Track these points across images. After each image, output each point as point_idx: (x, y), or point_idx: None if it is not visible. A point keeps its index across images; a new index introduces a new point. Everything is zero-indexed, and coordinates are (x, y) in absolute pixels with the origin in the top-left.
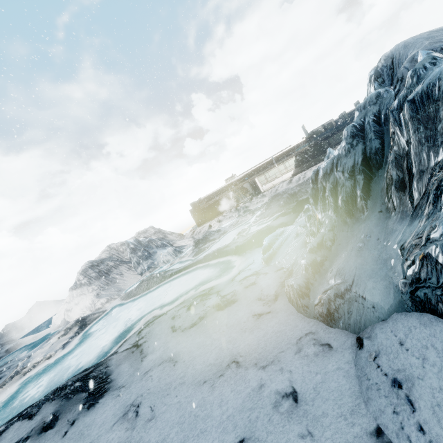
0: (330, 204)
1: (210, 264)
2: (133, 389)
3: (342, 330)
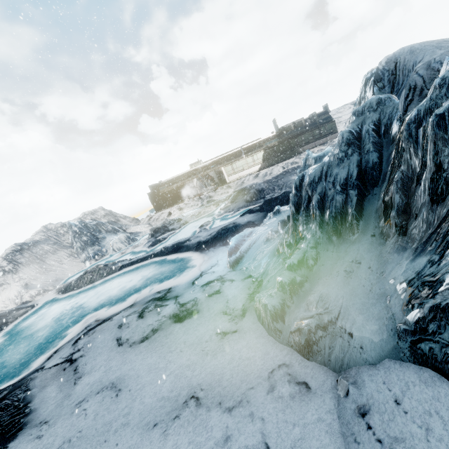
0: (315, 217)
1: (167, 258)
2: (58, 428)
3: (320, 365)
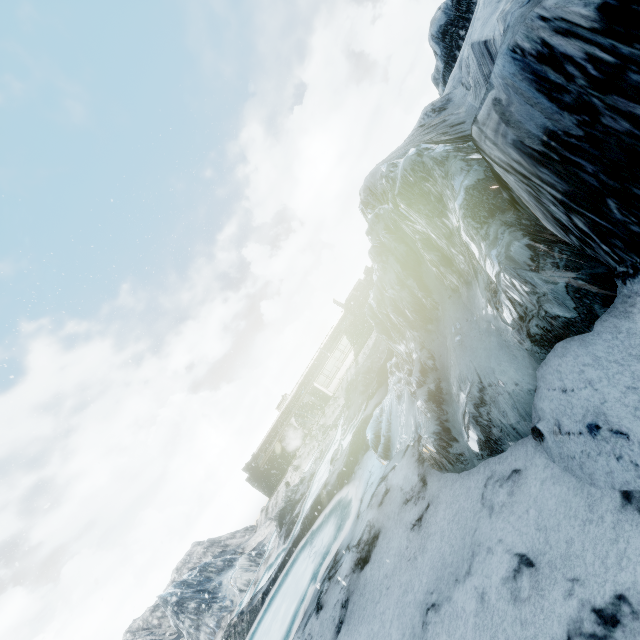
0: (403, 325)
1: (314, 529)
2: None
3: (514, 444)
